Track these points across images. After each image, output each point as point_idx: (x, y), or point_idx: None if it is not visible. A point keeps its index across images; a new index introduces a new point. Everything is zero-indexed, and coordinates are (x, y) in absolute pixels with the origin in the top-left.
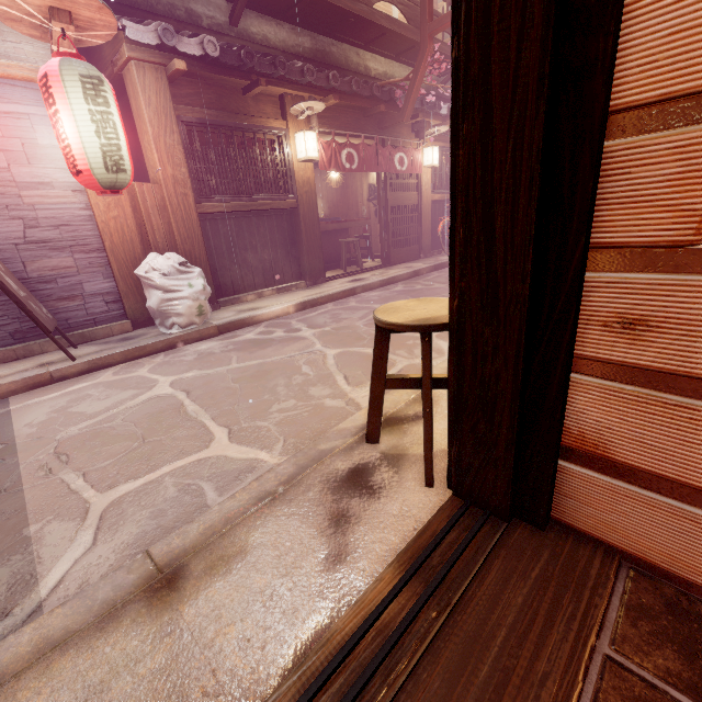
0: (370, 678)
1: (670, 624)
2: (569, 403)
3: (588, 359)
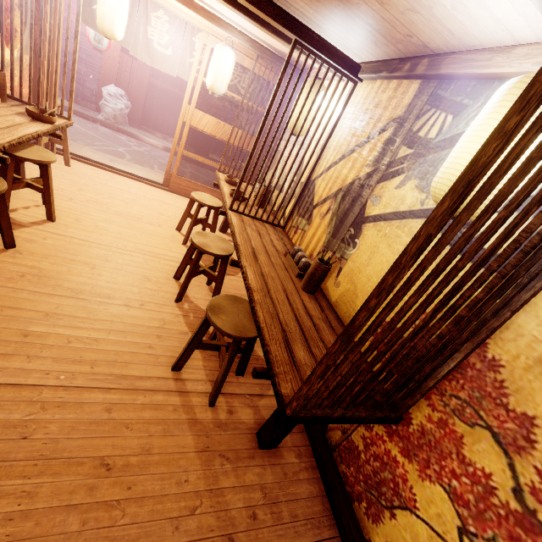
0: None
1: None
2: None
3: None
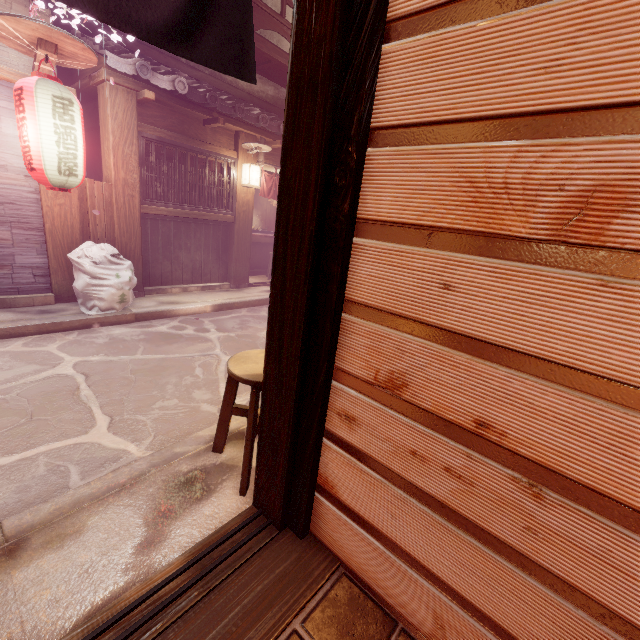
0: (131, 633)
1: (345, 612)
2: (322, 456)
3: (331, 432)
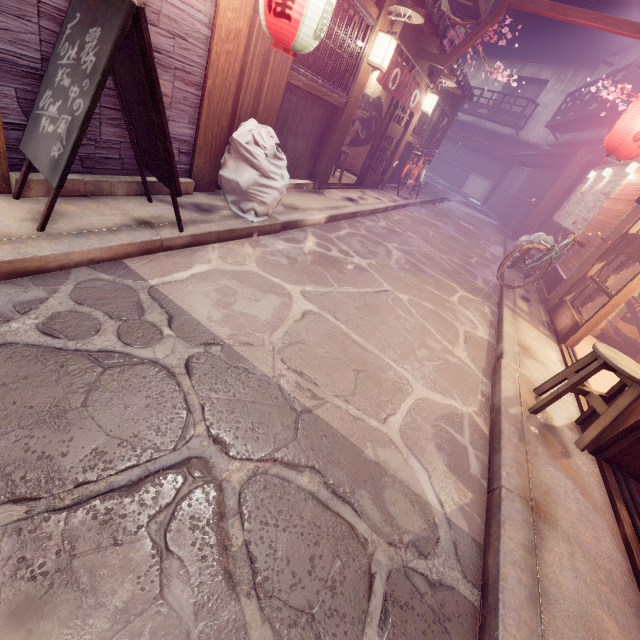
0: None
1: None
2: None
3: None
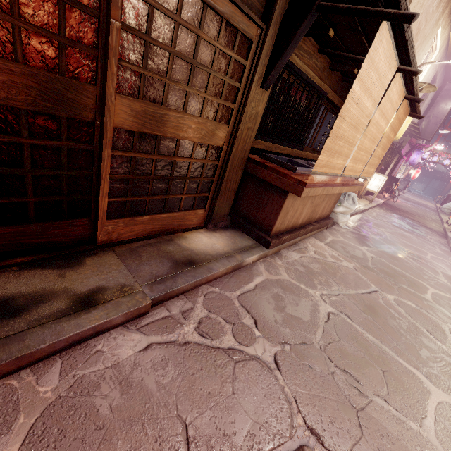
0: None
1: None
2: None
3: None
